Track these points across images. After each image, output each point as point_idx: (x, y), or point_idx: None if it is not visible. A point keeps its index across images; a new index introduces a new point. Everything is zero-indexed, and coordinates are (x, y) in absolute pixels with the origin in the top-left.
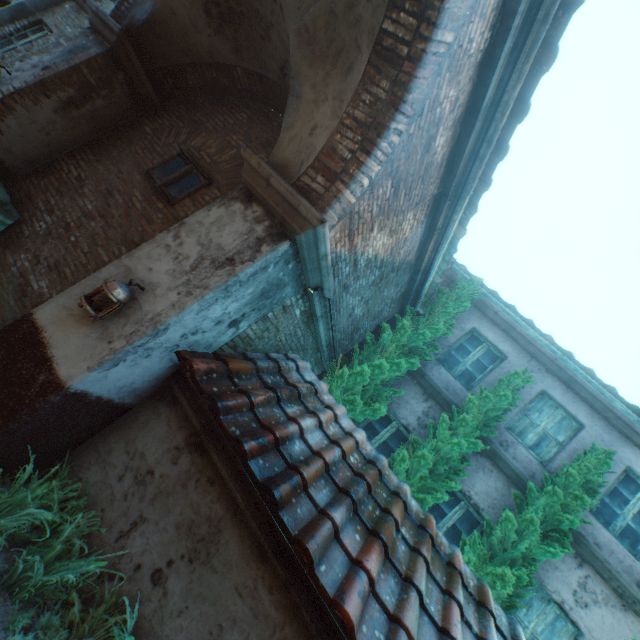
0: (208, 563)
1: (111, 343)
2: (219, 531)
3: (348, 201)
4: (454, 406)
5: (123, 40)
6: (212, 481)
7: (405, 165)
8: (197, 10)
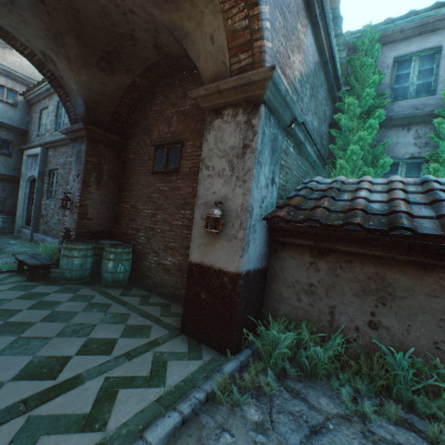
0: (395, 298)
1: (236, 238)
2: (382, 279)
3: (268, 48)
4: (436, 110)
5: (88, 128)
6: (349, 261)
7: None
8: (97, 75)
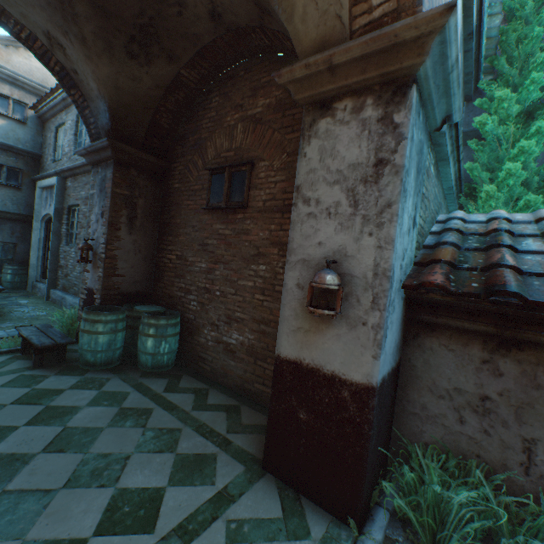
0: None
1: (365, 324)
2: None
3: None
4: None
5: (114, 145)
6: None
7: None
8: (125, 65)
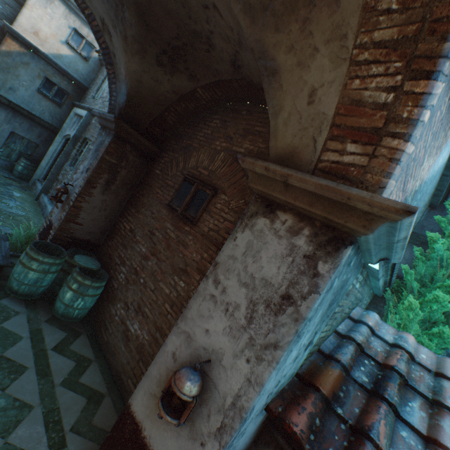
0: None
1: (203, 445)
2: None
3: (406, 154)
4: None
5: (118, 123)
6: None
7: None
8: (153, 68)
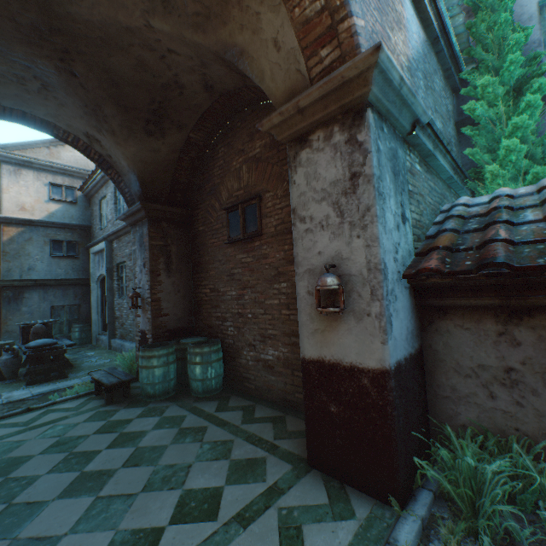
0: None
1: (369, 315)
2: None
3: (360, 28)
4: None
5: (146, 206)
6: None
7: None
8: (146, 142)
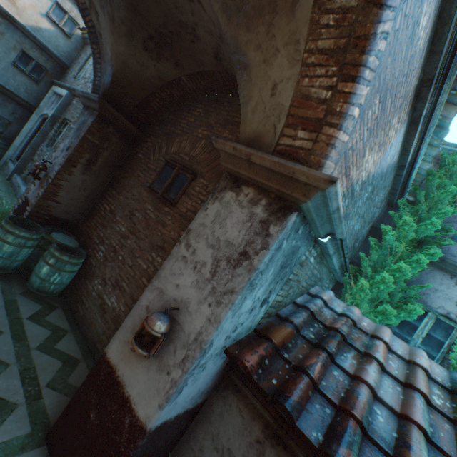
0: None
1: (169, 374)
2: None
3: (341, 142)
4: None
5: (102, 103)
6: None
7: (390, 71)
8: (139, 52)
